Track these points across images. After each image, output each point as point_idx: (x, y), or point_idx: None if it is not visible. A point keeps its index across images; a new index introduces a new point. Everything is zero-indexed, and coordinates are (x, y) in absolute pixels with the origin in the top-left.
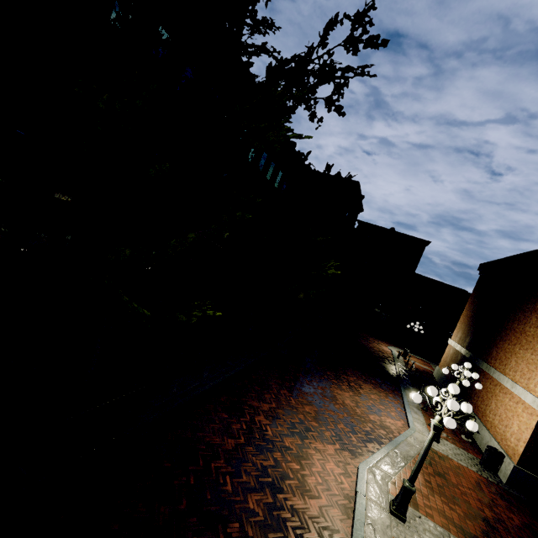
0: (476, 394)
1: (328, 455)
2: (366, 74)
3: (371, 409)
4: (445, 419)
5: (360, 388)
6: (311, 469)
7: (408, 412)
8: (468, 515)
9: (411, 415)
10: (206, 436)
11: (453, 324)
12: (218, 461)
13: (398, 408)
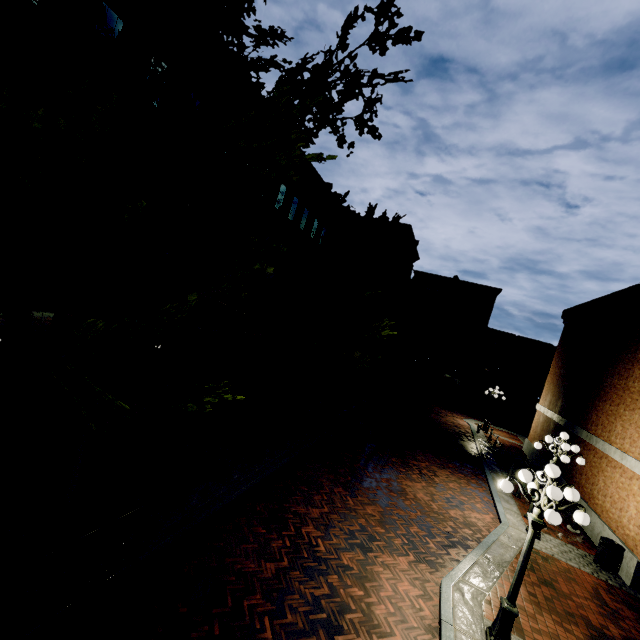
0: (578, 471)
1: (400, 571)
2: (400, 80)
3: (450, 503)
4: (547, 512)
5: (434, 476)
6: (379, 594)
7: (497, 501)
8: (589, 637)
9: (501, 505)
10: (236, 562)
11: (539, 386)
12: (252, 597)
13: (485, 497)
